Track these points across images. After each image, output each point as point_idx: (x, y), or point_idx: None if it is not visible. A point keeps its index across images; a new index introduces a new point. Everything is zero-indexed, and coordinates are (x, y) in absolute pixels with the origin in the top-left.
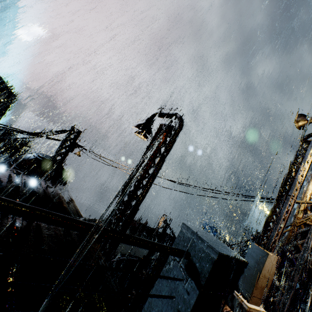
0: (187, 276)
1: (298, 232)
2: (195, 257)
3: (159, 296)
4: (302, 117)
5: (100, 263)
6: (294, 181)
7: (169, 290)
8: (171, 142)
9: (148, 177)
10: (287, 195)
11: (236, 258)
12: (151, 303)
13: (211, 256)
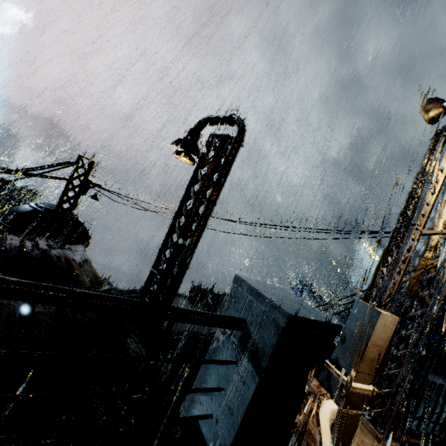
0: (242, 355)
1: (425, 279)
2: (253, 325)
3: (194, 391)
4: (436, 102)
5: (130, 346)
6: (421, 202)
7: (218, 378)
8: (228, 162)
9: (198, 219)
10: (409, 224)
11: (321, 321)
12: (193, 400)
13: (277, 321)
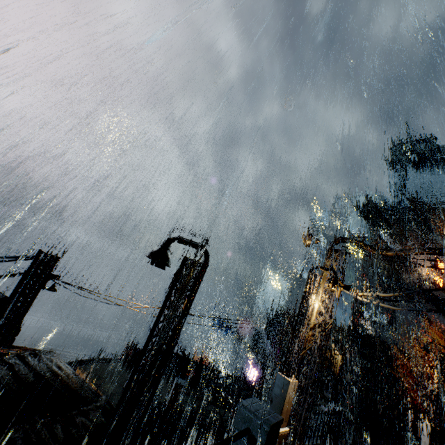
0: None
1: (308, 348)
2: (254, 430)
3: None
4: (309, 238)
5: None
6: (305, 312)
7: None
8: (198, 281)
9: (174, 323)
10: (301, 324)
11: (278, 421)
12: None
13: (265, 429)
